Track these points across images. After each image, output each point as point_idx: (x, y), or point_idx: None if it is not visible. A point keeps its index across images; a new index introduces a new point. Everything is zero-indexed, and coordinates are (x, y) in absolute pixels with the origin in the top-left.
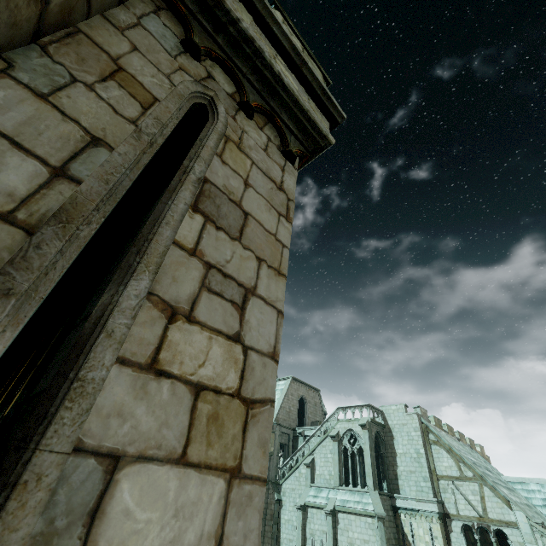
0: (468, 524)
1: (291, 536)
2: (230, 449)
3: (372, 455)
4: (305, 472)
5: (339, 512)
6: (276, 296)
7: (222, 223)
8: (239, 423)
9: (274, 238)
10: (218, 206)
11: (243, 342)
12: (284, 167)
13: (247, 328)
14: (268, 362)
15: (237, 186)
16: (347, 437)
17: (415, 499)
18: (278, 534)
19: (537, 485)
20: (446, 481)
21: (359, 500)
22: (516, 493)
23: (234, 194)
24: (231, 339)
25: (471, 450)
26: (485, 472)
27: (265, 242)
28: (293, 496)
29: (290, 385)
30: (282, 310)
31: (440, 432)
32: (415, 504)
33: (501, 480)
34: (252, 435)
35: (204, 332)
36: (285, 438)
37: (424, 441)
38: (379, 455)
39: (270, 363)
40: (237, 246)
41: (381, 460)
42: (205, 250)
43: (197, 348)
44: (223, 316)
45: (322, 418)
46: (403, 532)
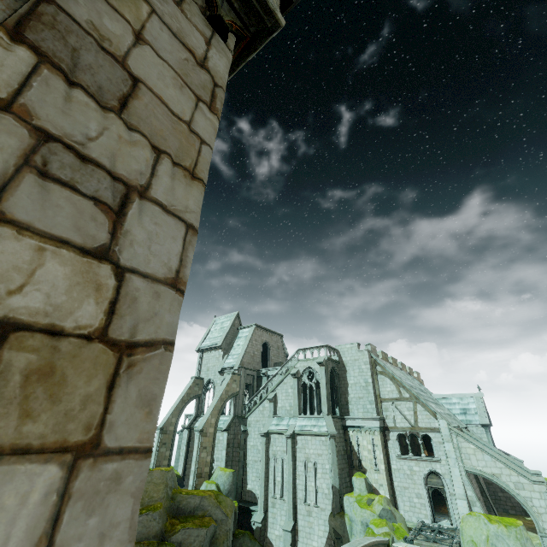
0: (403, 433)
1: (256, 458)
2: (78, 416)
3: (327, 387)
4: (269, 406)
5: (298, 435)
6: (186, 205)
7: (80, 77)
8: (100, 377)
9: (186, 127)
10: (75, 49)
11: (117, 261)
12: (211, 40)
13: (127, 241)
14: (164, 291)
15: (119, 33)
16: (306, 374)
17: (362, 419)
18: (245, 457)
19: (458, 399)
20: (388, 402)
21: (315, 424)
22: (441, 406)
23: (111, 43)
24: (91, 254)
25: (410, 376)
26: (419, 392)
27: (170, 129)
28: (258, 426)
29: (254, 332)
30: (195, 224)
31: (386, 364)
32: (362, 422)
33: (431, 398)
34: (126, 392)
35: (25, 238)
36: (250, 379)
37: (372, 372)
38: (333, 387)
39: (167, 292)
40: (113, 120)
41: (335, 390)
42: (35, 108)
43: (6, 263)
44: (73, 218)
45: (285, 359)
46: (350, 445)
